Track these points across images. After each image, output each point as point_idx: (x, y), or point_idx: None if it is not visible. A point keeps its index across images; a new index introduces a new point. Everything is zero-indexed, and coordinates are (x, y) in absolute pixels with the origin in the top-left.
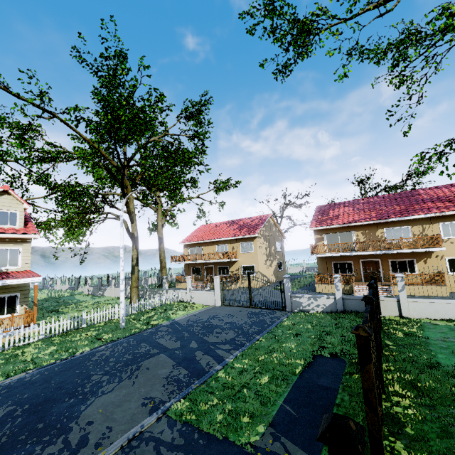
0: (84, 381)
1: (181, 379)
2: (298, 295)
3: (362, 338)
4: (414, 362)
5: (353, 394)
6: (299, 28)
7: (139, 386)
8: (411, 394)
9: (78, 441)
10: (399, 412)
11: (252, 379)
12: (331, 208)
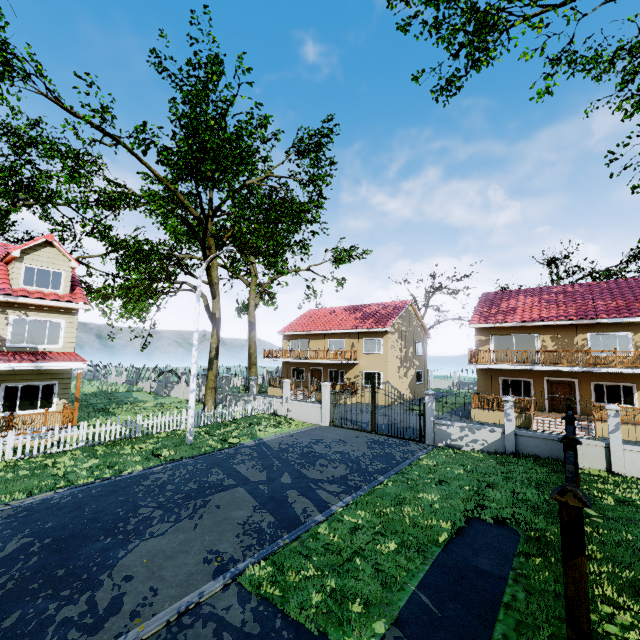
0: (129, 514)
1: (264, 530)
2: (445, 422)
3: (572, 509)
4: (637, 551)
5: (532, 590)
6: (478, 20)
7: (203, 531)
8: (633, 605)
9: (108, 603)
10: (614, 634)
11: (370, 543)
12: (505, 297)
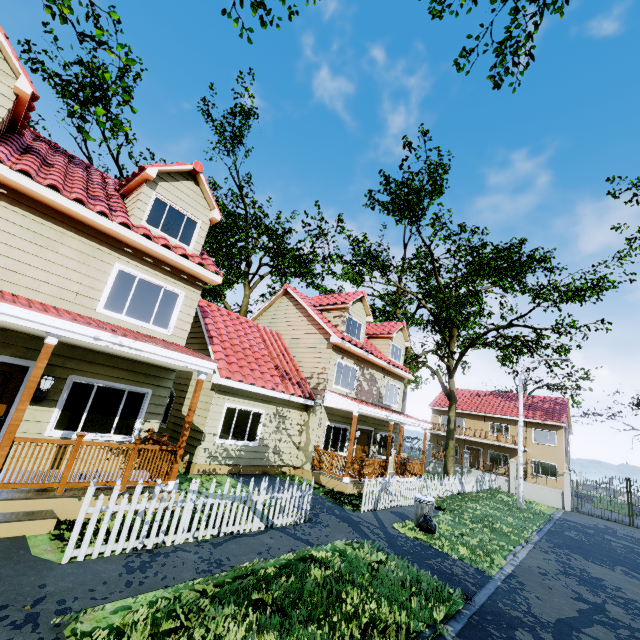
0: (638, 562)
1: None
2: None
3: None
4: None
5: None
6: None
7: None
8: None
9: None
10: None
11: None
12: None
